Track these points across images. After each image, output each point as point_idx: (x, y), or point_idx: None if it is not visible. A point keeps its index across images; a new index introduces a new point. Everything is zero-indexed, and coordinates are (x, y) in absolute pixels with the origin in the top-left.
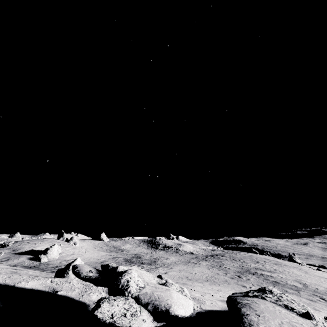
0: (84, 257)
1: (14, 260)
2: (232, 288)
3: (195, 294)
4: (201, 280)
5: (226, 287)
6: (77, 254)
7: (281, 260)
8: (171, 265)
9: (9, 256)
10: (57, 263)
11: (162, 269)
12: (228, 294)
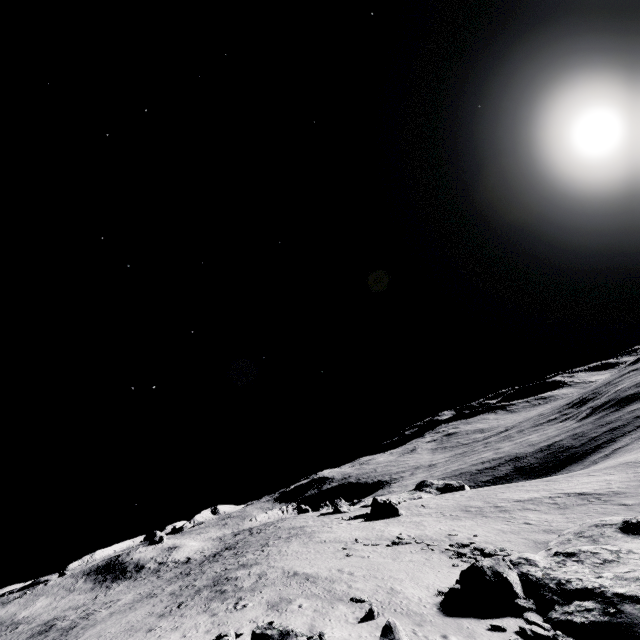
0: None
1: None
2: None
3: None
4: None
5: None
6: None
7: (318, 518)
8: (91, 628)
9: None
10: None
11: None
12: None
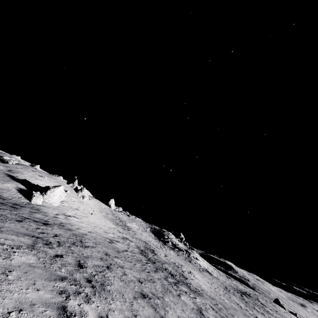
0: (89, 220)
1: None
2: None
3: None
4: None
5: None
6: (82, 211)
7: None
8: (234, 315)
9: None
10: (52, 215)
11: None
12: None
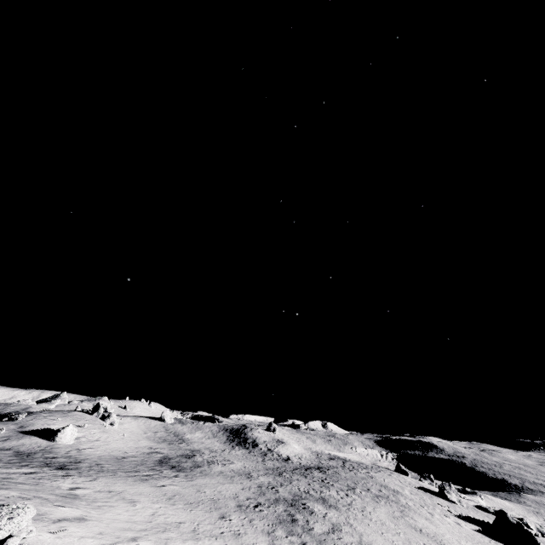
0: (109, 446)
1: (13, 441)
2: (196, 516)
3: (67, 509)
4: (182, 502)
5: (190, 515)
6: (103, 441)
7: (417, 491)
8: (203, 476)
9: (12, 435)
10: (63, 453)
11: (176, 479)
12: (147, 519)
